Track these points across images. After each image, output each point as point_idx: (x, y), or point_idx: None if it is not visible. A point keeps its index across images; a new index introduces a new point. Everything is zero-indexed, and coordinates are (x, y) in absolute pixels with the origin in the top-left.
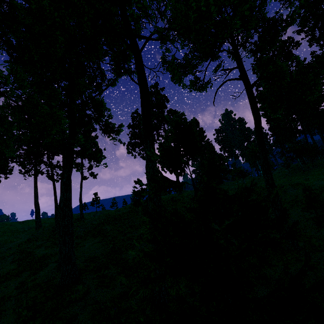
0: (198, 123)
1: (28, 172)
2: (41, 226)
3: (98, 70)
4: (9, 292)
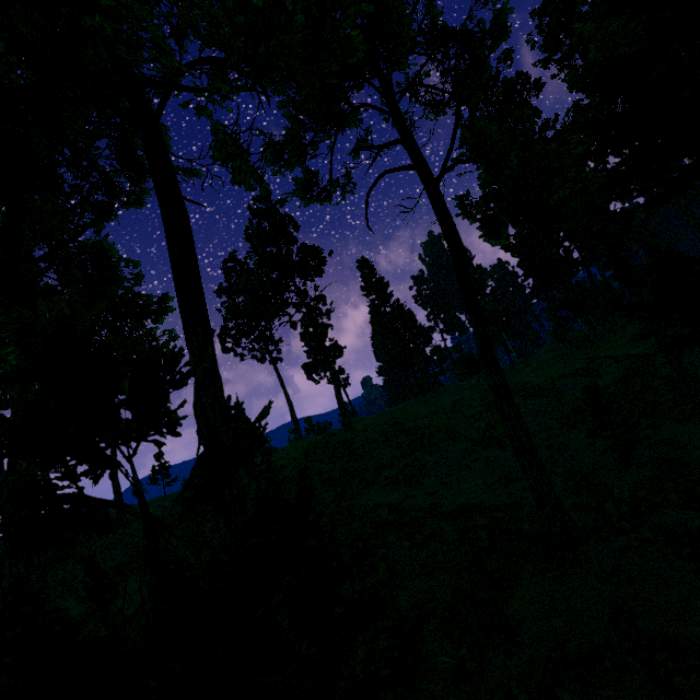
0: (372, 268)
1: None
2: None
3: (91, 171)
4: None
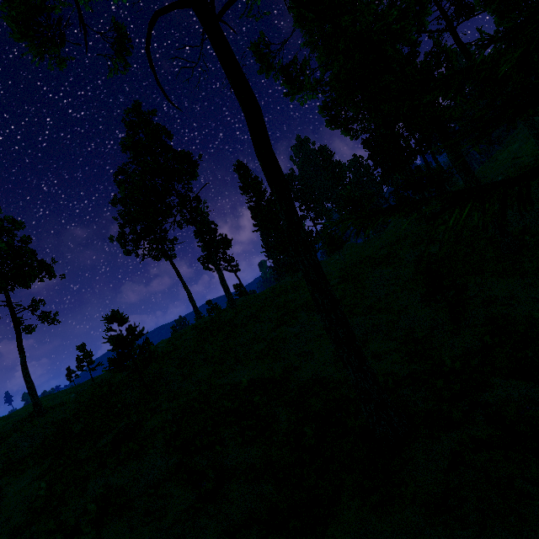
0: (247, 169)
1: None
2: None
3: None
4: None
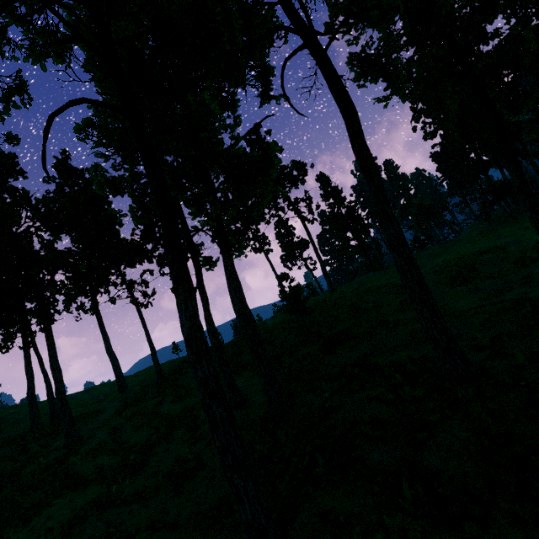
0: (328, 179)
1: (81, 308)
2: (127, 386)
3: None
4: (182, 453)
